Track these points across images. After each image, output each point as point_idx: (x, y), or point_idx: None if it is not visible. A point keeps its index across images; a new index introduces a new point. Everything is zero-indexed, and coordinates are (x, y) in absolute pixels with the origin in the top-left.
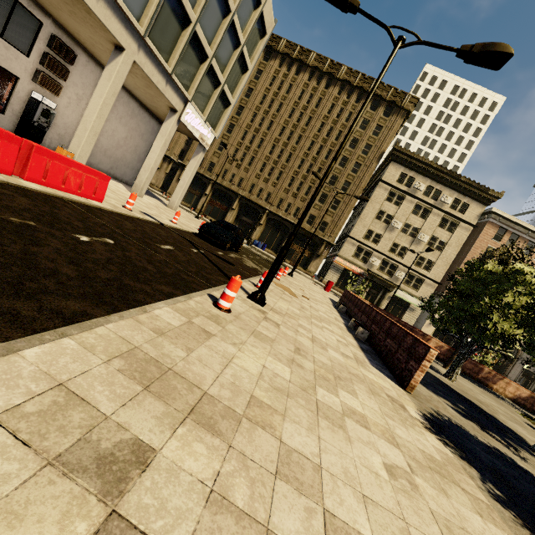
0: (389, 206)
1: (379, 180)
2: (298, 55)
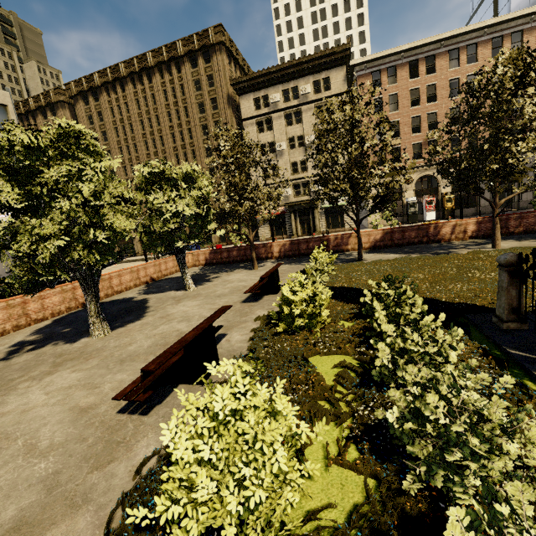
0: (265, 136)
1: (240, 121)
2: (112, 76)
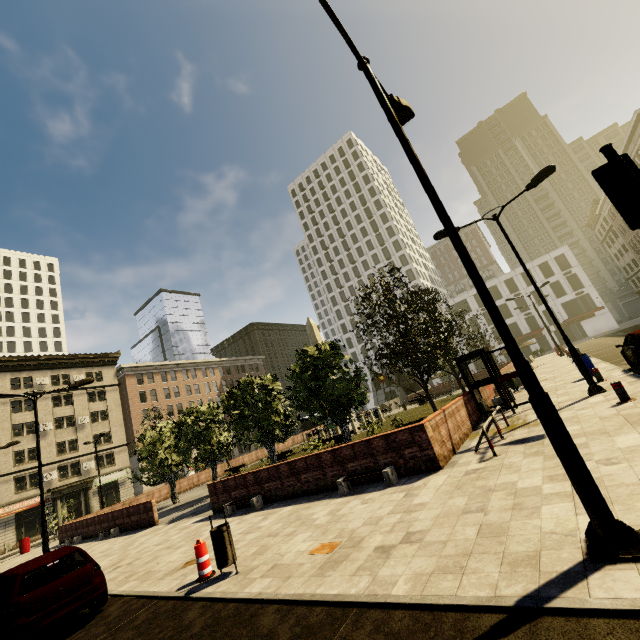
0: (23, 416)
1: None
2: None
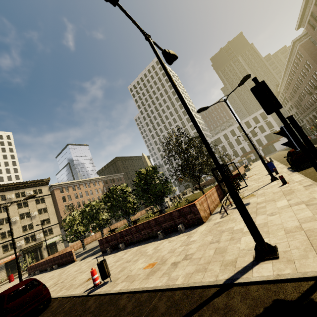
0: (3, 215)
1: None
2: None
